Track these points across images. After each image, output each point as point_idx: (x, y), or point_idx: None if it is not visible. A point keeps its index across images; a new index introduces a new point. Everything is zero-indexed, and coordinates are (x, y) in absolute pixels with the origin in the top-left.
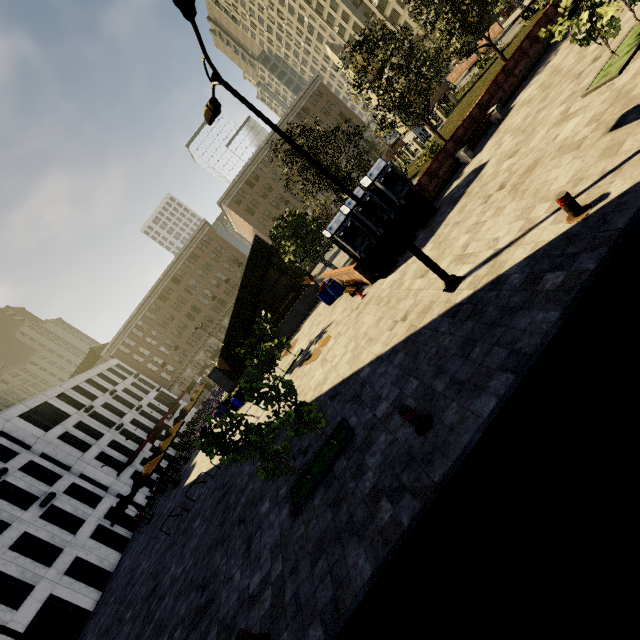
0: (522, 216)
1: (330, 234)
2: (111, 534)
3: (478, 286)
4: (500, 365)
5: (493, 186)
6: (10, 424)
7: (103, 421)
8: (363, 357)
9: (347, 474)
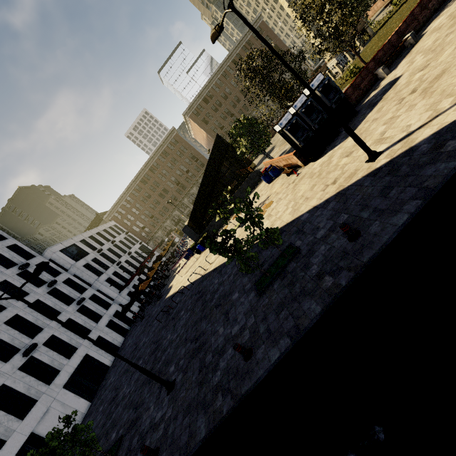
0: (430, 108)
1: (280, 128)
2: (117, 326)
3: (394, 155)
4: (411, 197)
5: (406, 91)
6: (55, 255)
7: (108, 259)
8: (302, 209)
9: (297, 269)
